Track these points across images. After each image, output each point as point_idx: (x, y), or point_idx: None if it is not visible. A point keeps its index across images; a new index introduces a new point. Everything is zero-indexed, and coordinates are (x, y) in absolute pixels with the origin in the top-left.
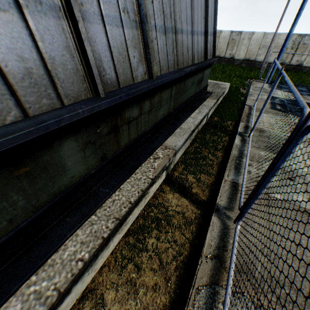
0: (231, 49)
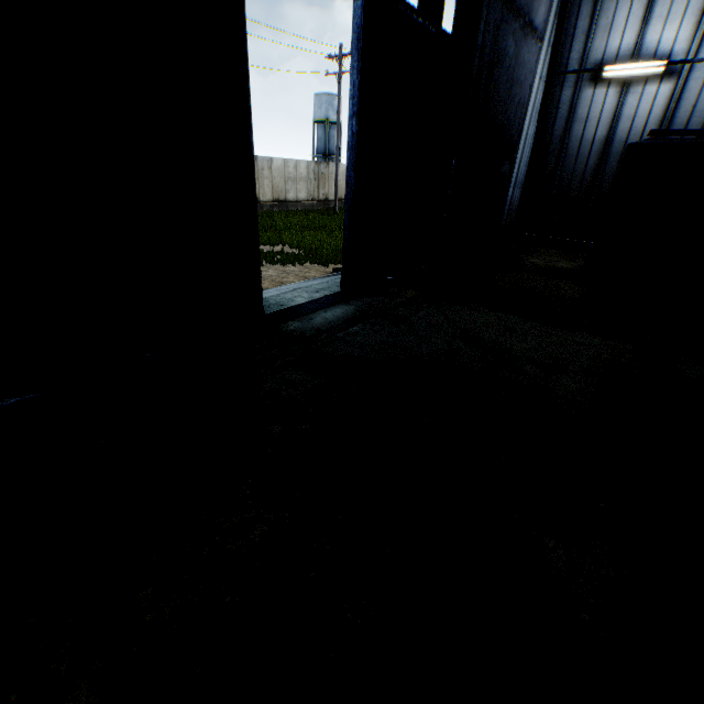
0: None
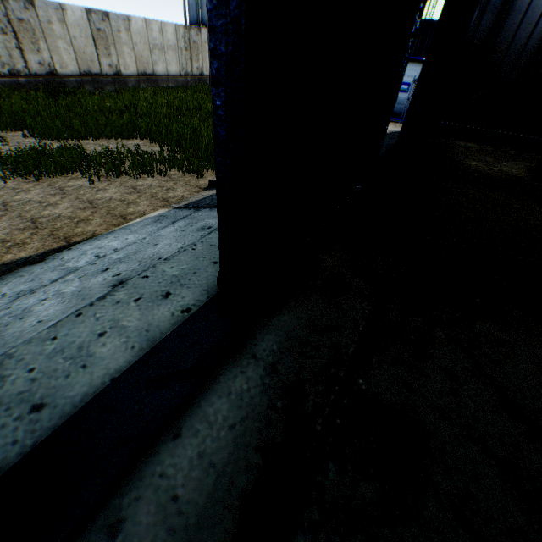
0: (107, 54)
